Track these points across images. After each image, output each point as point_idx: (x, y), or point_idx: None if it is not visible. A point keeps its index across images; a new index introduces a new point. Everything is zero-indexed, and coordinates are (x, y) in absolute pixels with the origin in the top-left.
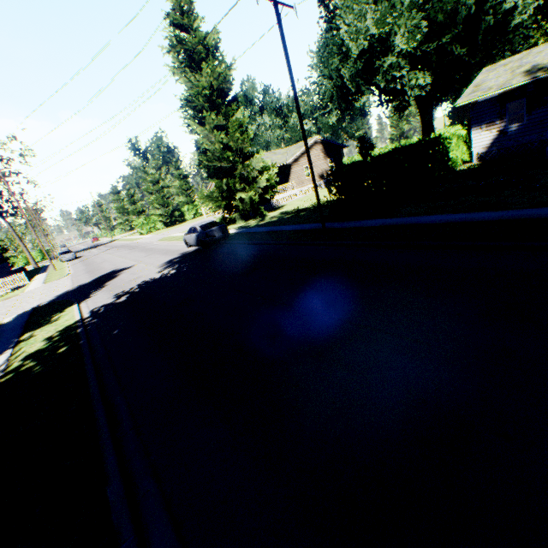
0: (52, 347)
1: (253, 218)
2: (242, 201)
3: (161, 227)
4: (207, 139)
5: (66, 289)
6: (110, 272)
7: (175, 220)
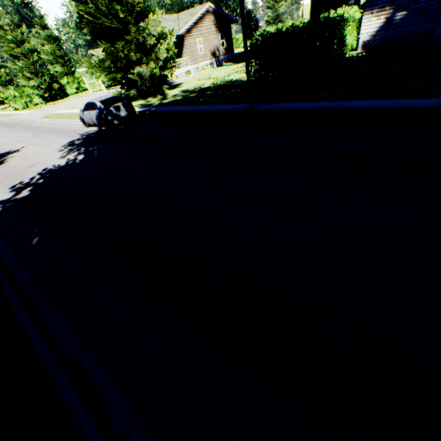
0: None
1: (153, 96)
2: (140, 75)
3: (39, 102)
4: None
5: None
6: None
7: (55, 94)
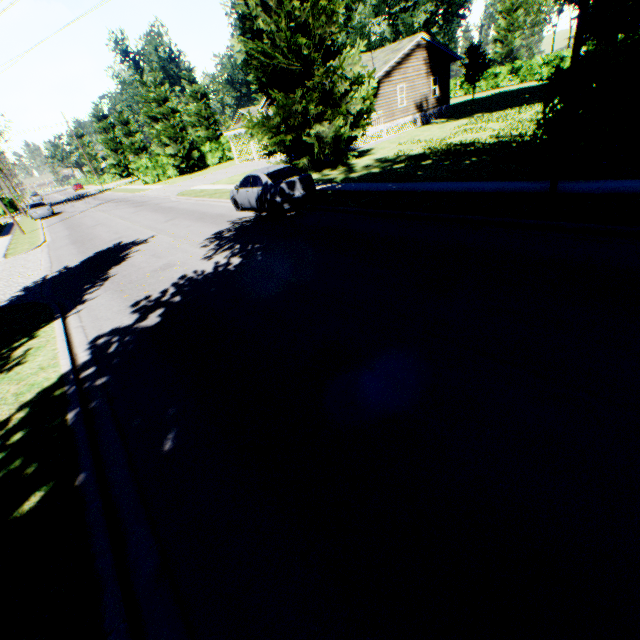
0: (4, 477)
1: (330, 167)
2: (318, 136)
3: (173, 174)
4: (264, 8)
5: (39, 276)
6: (112, 248)
7: (193, 165)
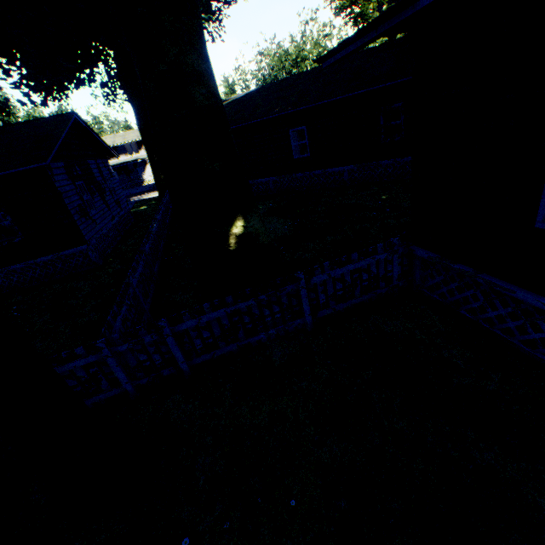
0: None
1: None
2: None
3: None
4: None
5: None
6: None
7: None
